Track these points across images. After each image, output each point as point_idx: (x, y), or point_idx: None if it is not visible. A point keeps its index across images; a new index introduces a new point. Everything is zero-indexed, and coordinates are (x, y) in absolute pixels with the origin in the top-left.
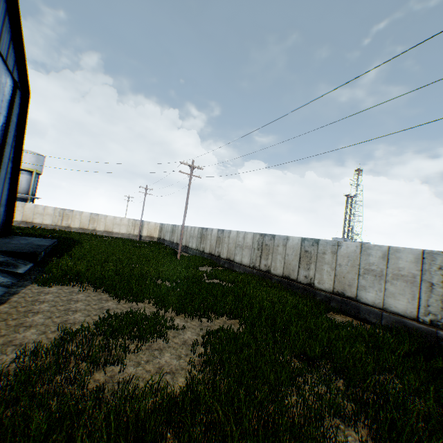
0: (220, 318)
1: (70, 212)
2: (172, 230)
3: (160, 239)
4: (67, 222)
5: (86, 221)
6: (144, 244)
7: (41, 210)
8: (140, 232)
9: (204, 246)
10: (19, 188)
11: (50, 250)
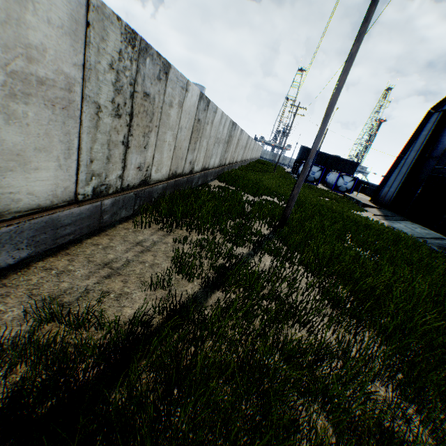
0: None
1: None
2: None
3: None
4: None
5: None
6: None
7: None
8: None
9: (153, 157)
10: None
11: None
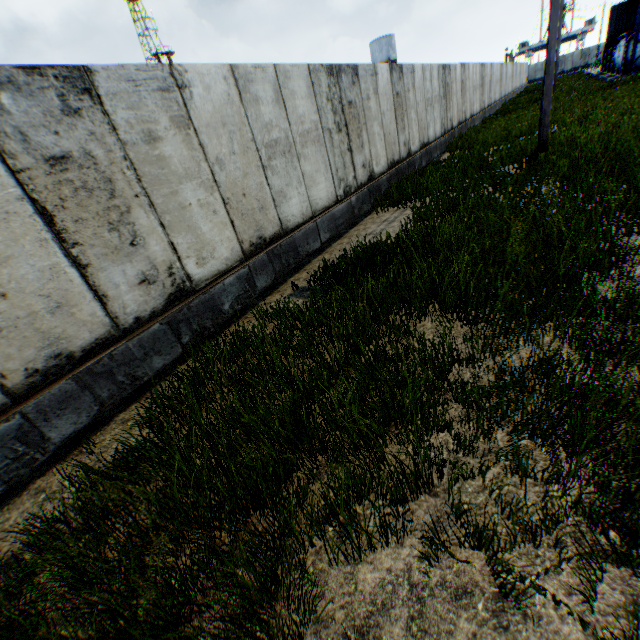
0: None
1: None
2: None
3: None
4: None
5: None
6: None
7: None
8: None
9: (370, 152)
10: None
11: None
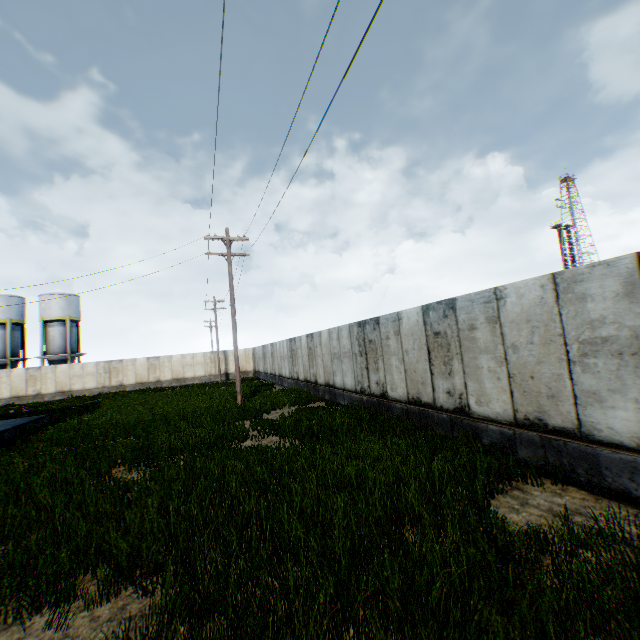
0: (126, 590)
1: (119, 364)
2: (263, 354)
3: (255, 372)
4: (117, 379)
5: (143, 372)
6: (221, 387)
7: (78, 370)
8: (226, 368)
9: (297, 369)
10: (54, 347)
11: (6, 438)
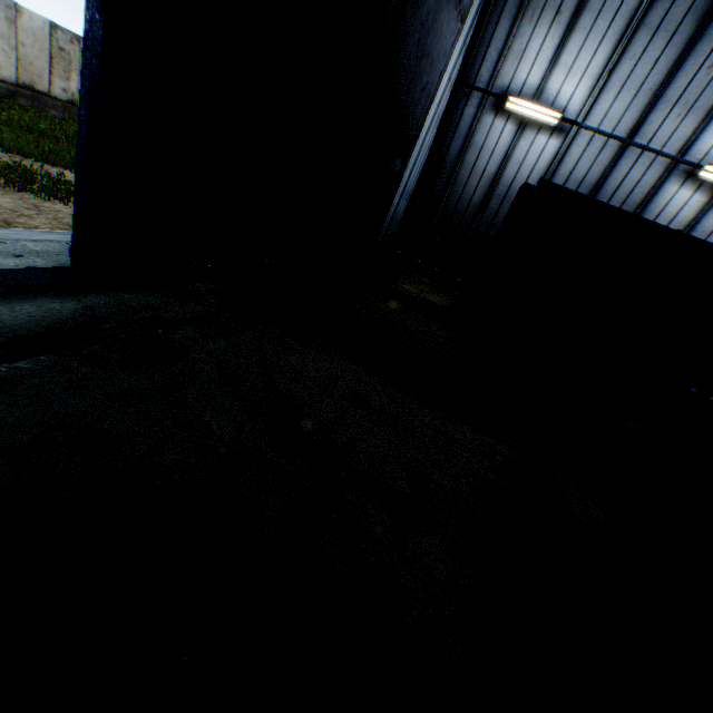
0: None
1: None
2: None
3: None
4: None
5: None
6: None
7: None
8: None
9: None
10: None
11: None
